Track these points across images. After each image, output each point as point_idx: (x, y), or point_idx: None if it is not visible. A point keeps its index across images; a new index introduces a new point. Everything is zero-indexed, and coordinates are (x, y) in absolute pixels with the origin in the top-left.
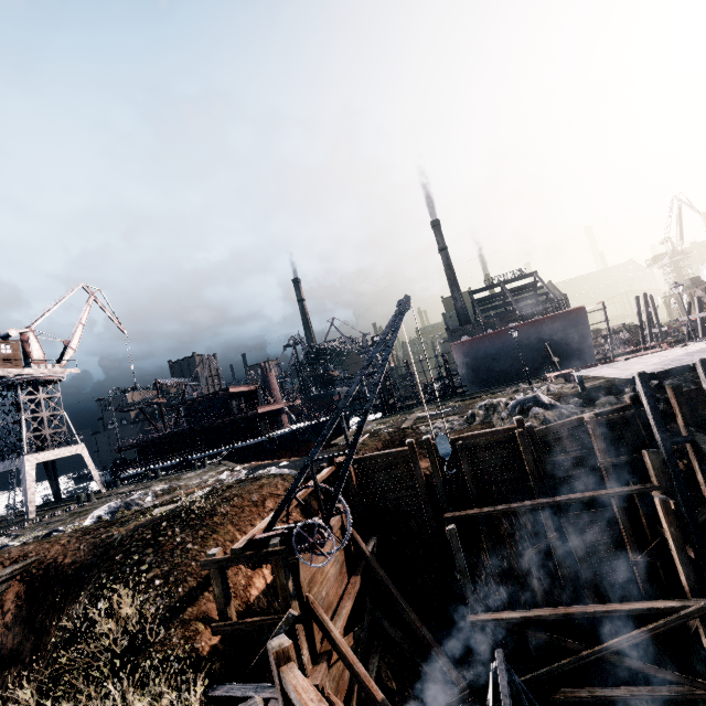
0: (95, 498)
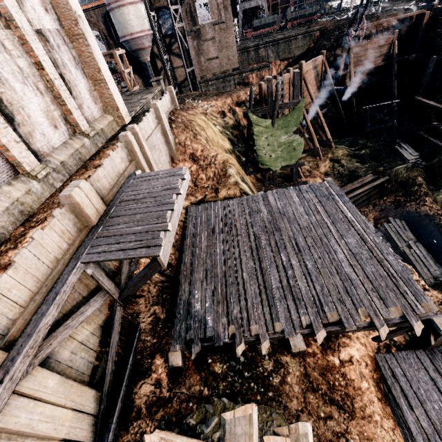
0: (375, 5)
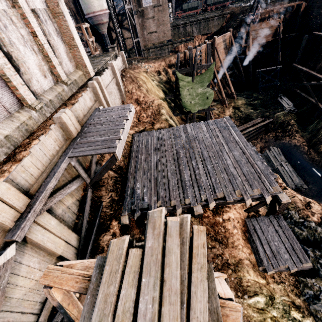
0: None
